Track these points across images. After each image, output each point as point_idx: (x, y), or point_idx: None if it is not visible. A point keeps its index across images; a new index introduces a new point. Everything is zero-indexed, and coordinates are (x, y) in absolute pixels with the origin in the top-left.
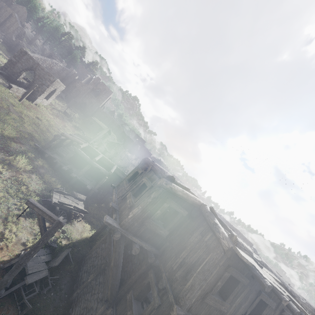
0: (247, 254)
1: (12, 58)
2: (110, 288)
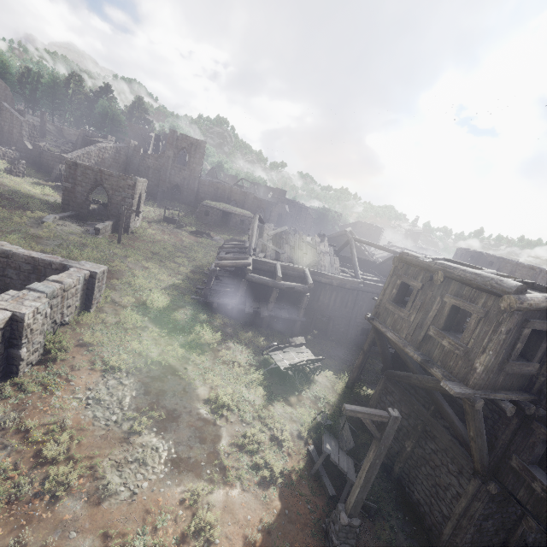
0: None
1: (65, 185)
2: (478, 460)
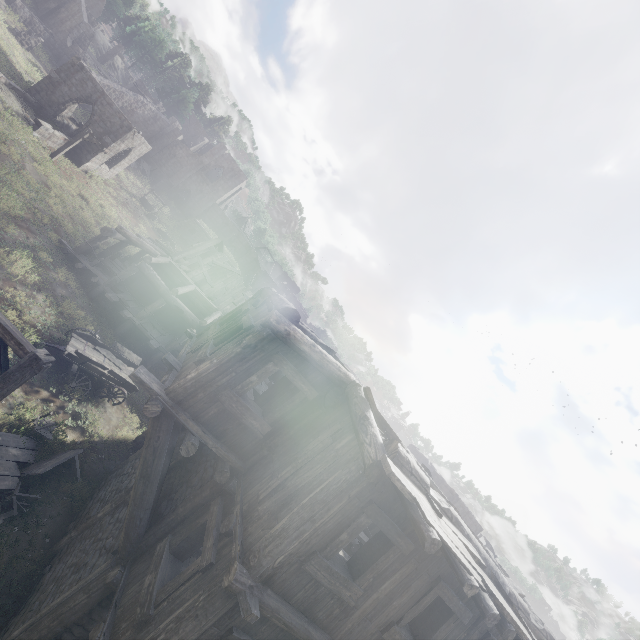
0: (416, 484)
1: (53, 74)
2: (126, 523)
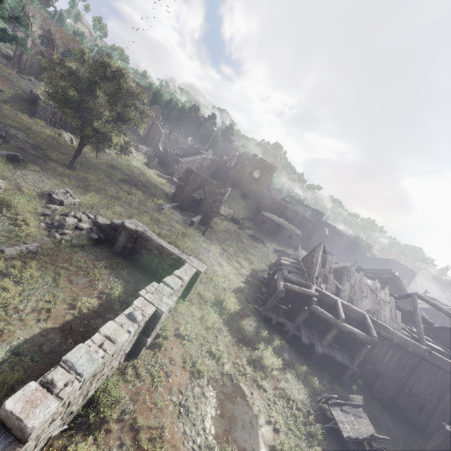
0: None
1: (180, 183)
2: None
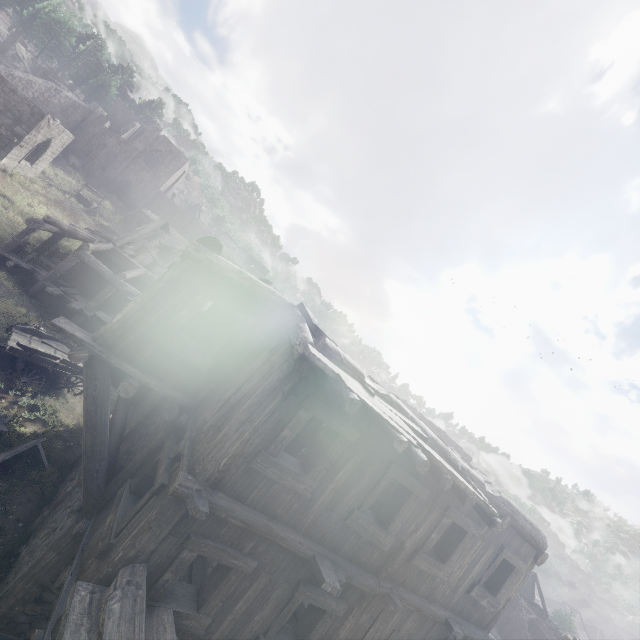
0: (349, 373)
1: None
2: (83, 478)
